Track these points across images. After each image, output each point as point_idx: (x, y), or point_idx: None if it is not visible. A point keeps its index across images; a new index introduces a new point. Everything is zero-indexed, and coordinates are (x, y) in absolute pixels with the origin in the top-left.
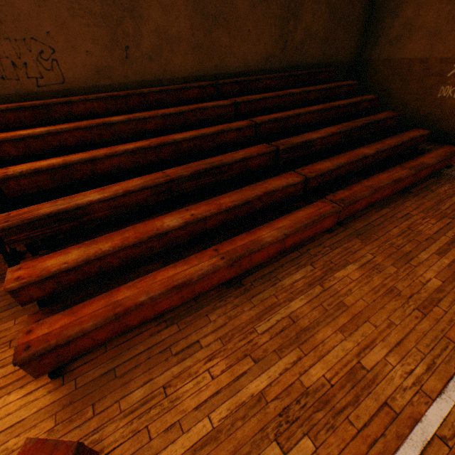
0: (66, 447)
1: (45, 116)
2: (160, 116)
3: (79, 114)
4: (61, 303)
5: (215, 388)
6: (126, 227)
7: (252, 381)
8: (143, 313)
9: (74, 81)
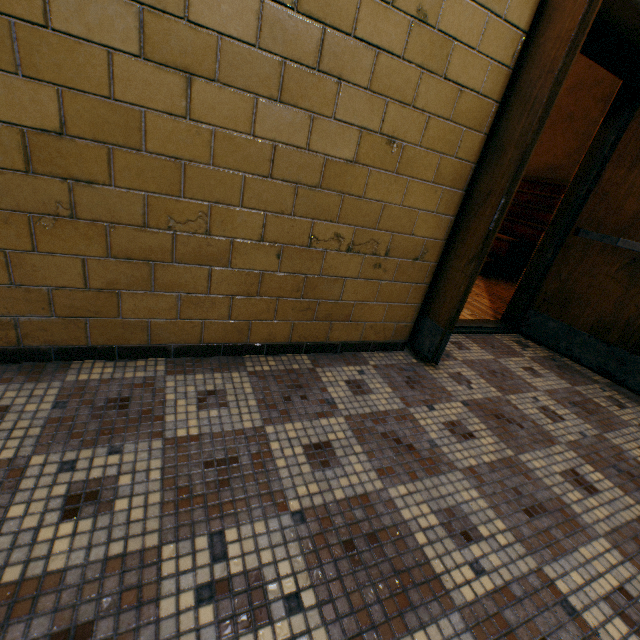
0: None
1: None
2: None
3: None
4: None
5: None
6: None
7: None
8: None
9: None
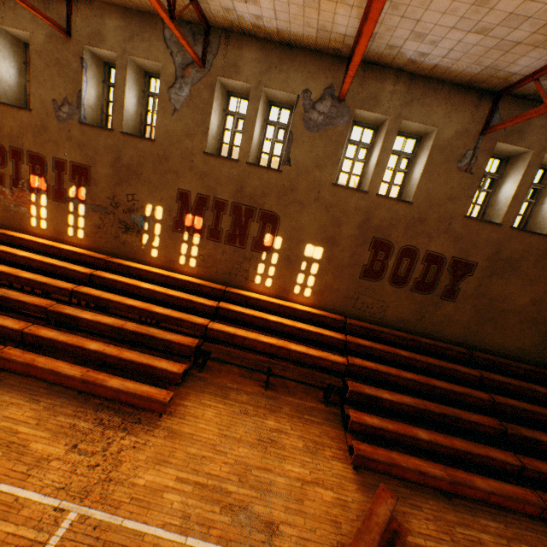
0: (394, 494)
1: (367, 332)
2: (427, 362)
3: (382, 337)
4: (360, 437)
5: (428, 532)
6: (391, 418)
7: (448, 545)
8: (398, 471)
9: (386, 319)
